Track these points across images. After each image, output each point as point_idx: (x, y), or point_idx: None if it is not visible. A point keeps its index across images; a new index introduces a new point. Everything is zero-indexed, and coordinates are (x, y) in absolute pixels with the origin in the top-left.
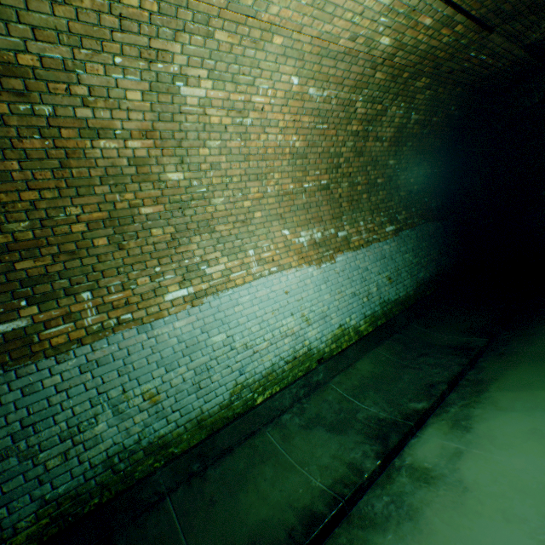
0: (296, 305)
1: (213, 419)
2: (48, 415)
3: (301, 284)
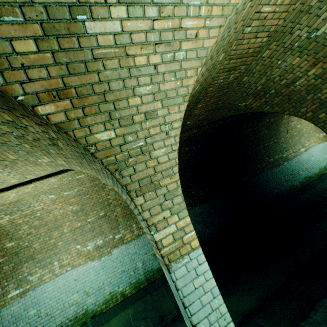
0: (325, 152)
1: (317, 174)
2: (294, 169)
3: (324, 147)
